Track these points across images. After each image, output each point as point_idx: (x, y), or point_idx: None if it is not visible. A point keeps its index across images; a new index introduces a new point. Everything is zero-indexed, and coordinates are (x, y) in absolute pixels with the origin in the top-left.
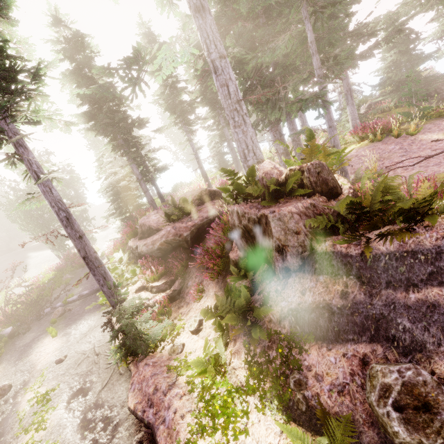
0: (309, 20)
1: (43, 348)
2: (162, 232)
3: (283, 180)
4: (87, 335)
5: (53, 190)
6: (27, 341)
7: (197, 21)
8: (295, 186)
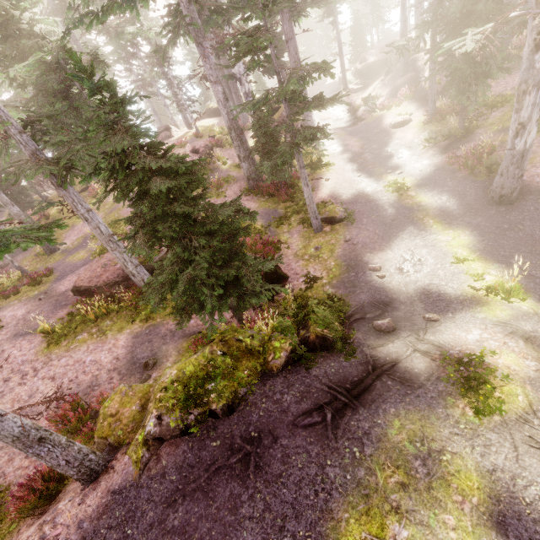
0: None
1: None
2: (369, 61)
3: None
4: None
5: (340, 36)
6: None
7: None
8: None
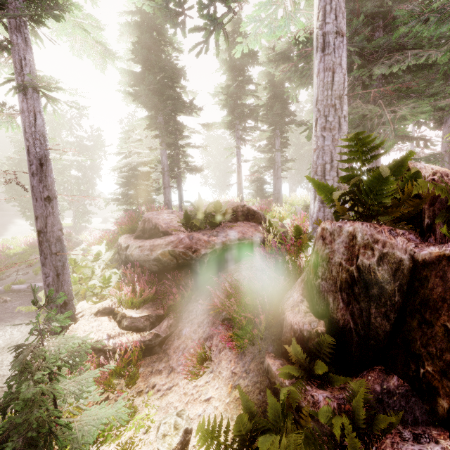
0: None
1: None
2: (171, 238)
3: None
4: None
5: (38, 115)
6: None
7: None
8: None
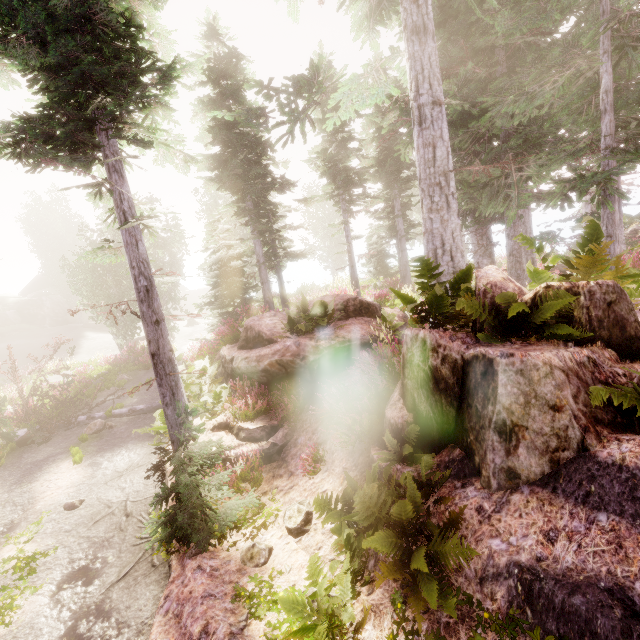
0: (610, 56)
1: (55, 476)
2: (277, 346)
3: (526, 303)
4: (123, 476)
5: (140, 244)
6: (39, 458)
7: (411, 47)
8: (552, 318)
